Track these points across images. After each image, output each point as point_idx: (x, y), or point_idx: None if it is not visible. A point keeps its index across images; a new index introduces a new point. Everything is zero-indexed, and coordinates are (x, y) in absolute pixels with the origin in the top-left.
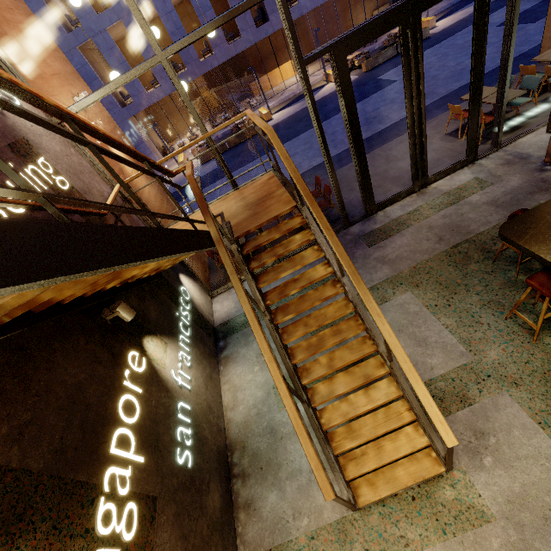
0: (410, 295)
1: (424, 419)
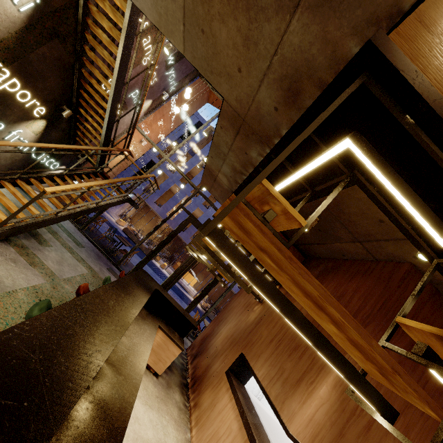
0: (86, 271)
1: (31, 217)
